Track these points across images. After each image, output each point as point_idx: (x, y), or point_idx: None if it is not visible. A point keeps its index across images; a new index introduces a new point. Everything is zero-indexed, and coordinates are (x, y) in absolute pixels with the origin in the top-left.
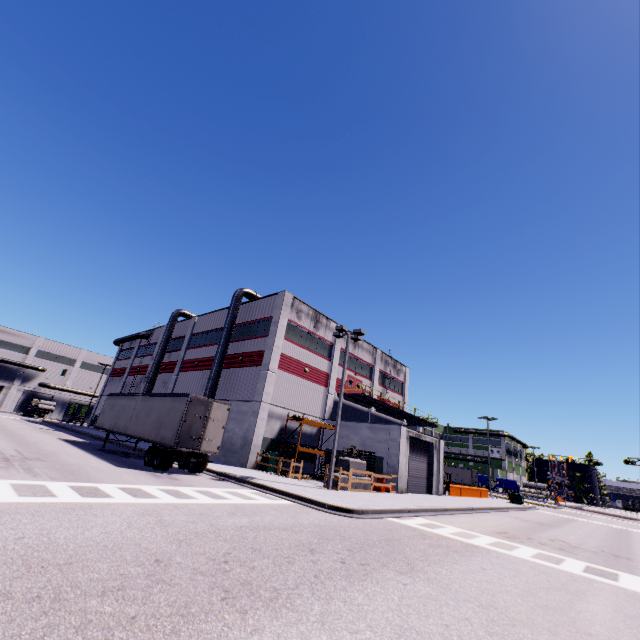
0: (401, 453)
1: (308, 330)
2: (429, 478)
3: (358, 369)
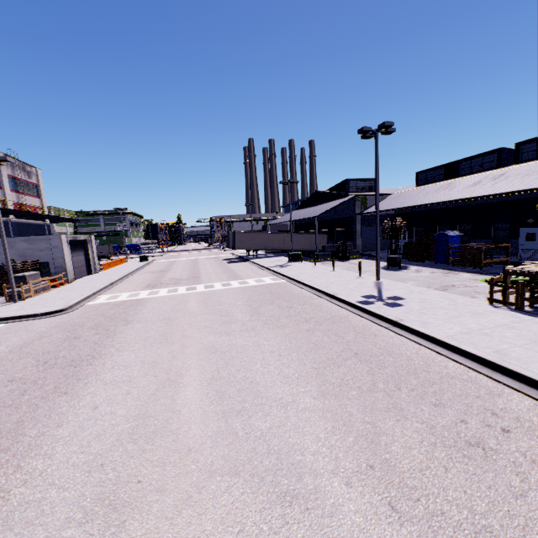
0: (66, 255)
1: None
2: (88, 264)
3: None
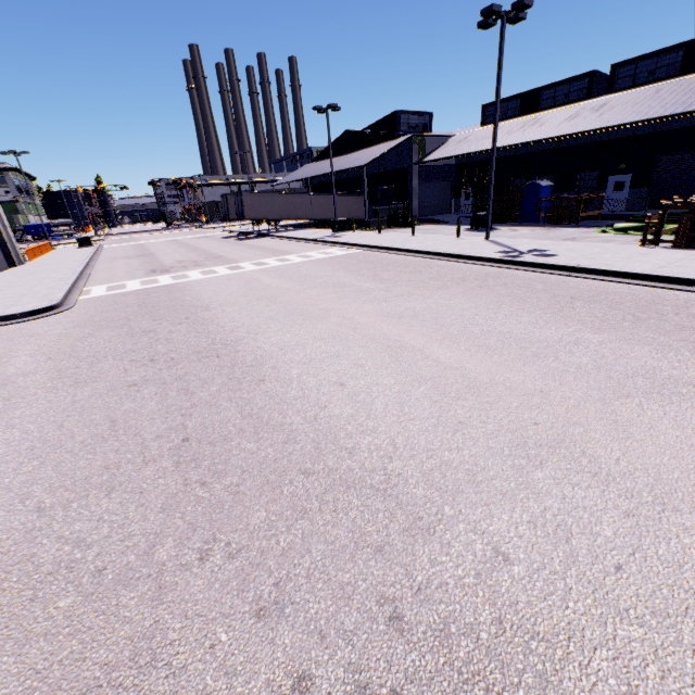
0: None
1: None
2: (4, 250)
3: None
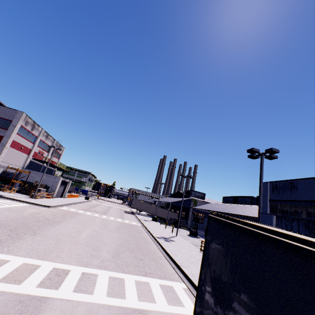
0: (58, 186)
1: (28, 130)
2: (63, 193)
3: (44, 148)
